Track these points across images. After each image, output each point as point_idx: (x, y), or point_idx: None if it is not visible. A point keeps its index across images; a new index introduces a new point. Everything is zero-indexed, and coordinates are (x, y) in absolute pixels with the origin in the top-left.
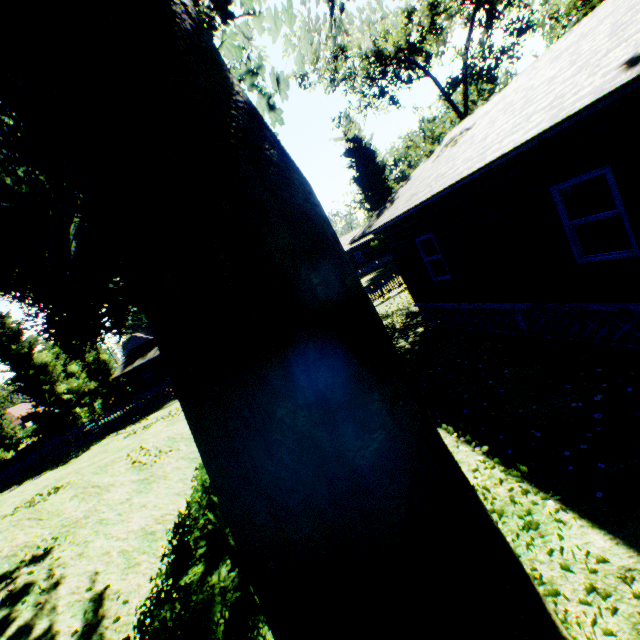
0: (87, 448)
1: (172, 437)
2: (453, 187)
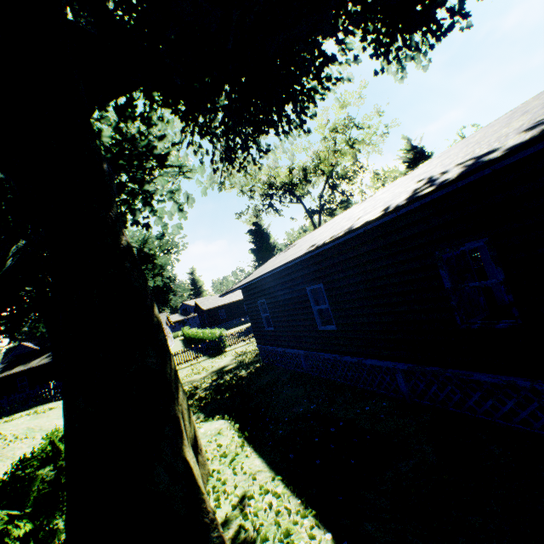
0: None
1: (32, 427)
2: (262, 277)
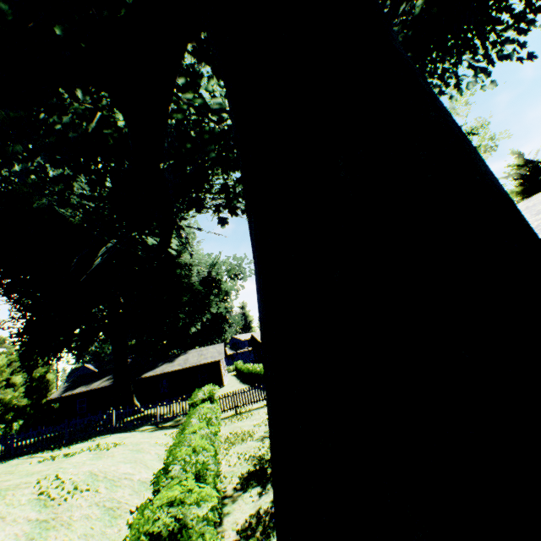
0: None
1: (95, 472)
2: None
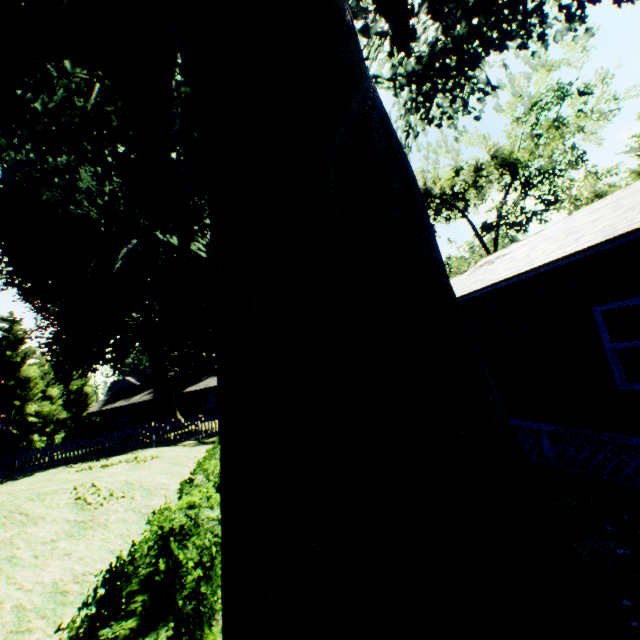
0: (31, 473)
1: (130, 482)
2: (495, 286)
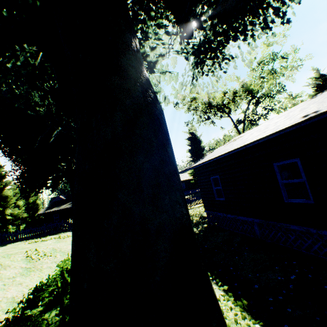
0: (5, 244)
1: (55, 248)
2: (230, 153)
